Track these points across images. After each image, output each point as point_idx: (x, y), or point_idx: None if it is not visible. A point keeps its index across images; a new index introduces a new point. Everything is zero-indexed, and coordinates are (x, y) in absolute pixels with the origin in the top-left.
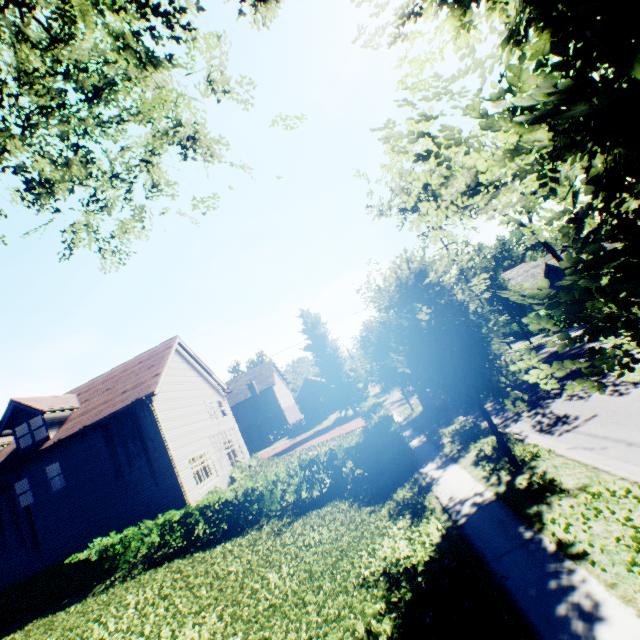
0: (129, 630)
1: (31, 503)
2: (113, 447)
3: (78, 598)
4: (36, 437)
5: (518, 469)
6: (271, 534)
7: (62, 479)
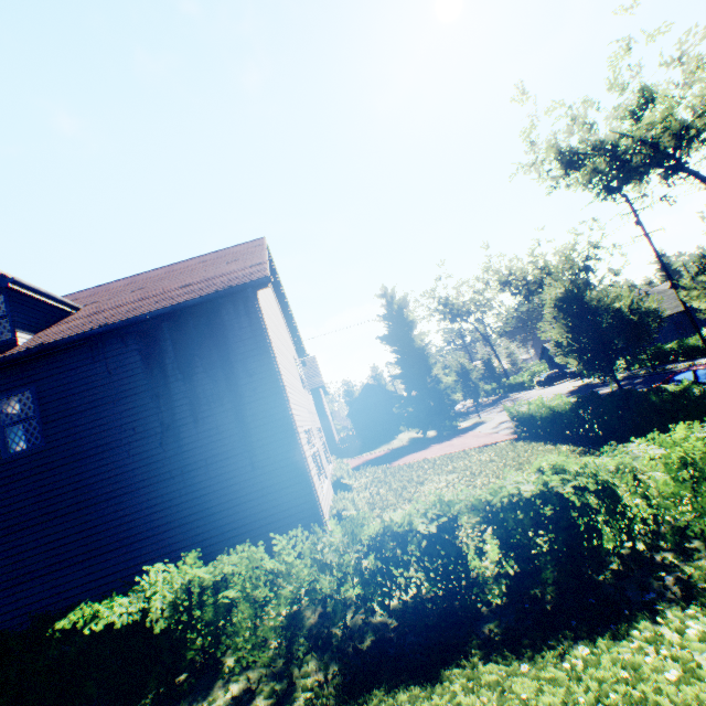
0: None
1: None
2: (161, 377)
3: None
4: None
5: None
6: None
7: (30, 433)
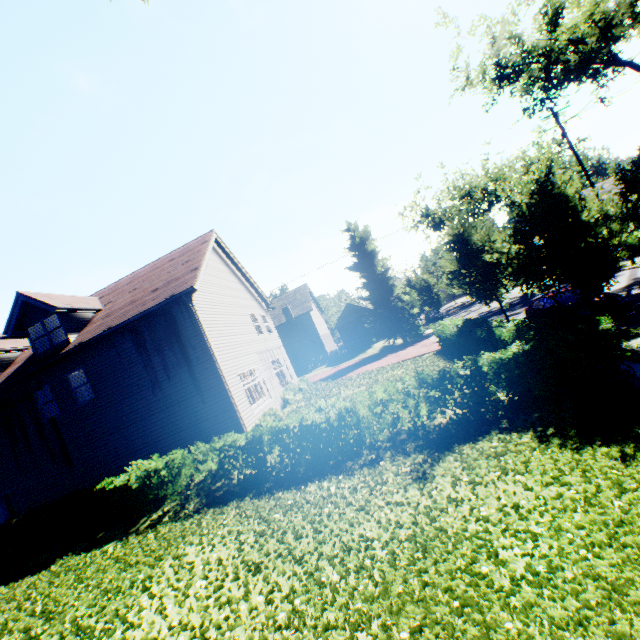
0: (205, 636)
1: (56, 415)
2: (146, 355)
3: (117, 533)
4: (55, 342)
5: None
6: (406, 478)
7: (89, 390)
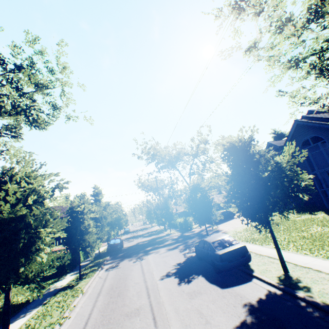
0: None
1: None
2: None
3: None
4: None
5: (80, 280)
6: None
7: None
